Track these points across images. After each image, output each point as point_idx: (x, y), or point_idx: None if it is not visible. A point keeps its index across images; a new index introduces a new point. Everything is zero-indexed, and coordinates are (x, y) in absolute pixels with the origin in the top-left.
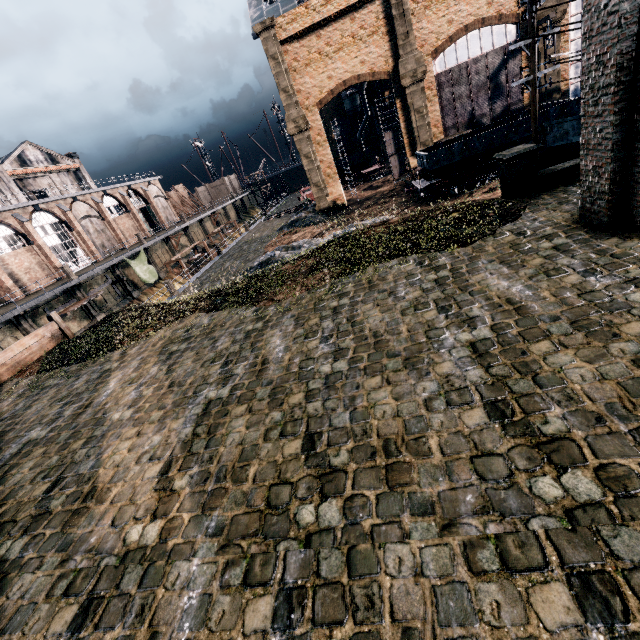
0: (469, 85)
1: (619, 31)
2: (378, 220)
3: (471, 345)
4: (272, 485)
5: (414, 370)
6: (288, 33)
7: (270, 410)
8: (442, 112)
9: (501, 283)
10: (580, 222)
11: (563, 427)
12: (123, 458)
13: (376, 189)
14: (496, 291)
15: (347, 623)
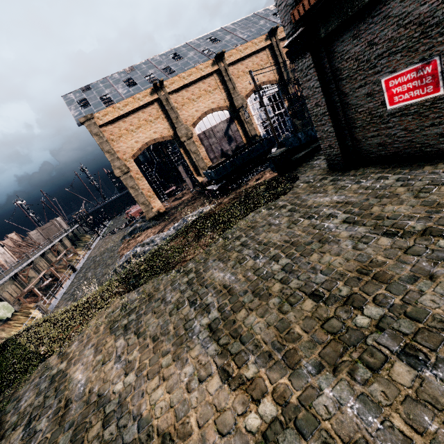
0: (216, 138)
1: (323, 93)
2: (200, 210)
3: (344, 222)
4: (321, 325)
5: (330, 242)
6: (104, 121)
7: (266, 301)
8: (207, 152)
9: (325, 199)
10: (330, 170)
11: (422, 225)
12: (169, 399)
13: (180, 199)
14: (327, 202)
15: None
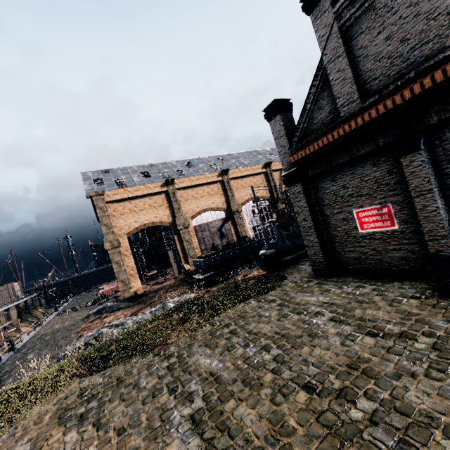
0: (210, 232)
1: (309, 212)
2: (183, 297)
3: (331, 320)
4: (317, 418)
5: (319, 337)
6: (112, 199)
7: (257, 391)
8: (199, 242)
9: (312, 298)
10: (315, 275)
11: (398, 329)
12: None
13: (162, 283)
14: (314, 301)
15: (435, 431)
